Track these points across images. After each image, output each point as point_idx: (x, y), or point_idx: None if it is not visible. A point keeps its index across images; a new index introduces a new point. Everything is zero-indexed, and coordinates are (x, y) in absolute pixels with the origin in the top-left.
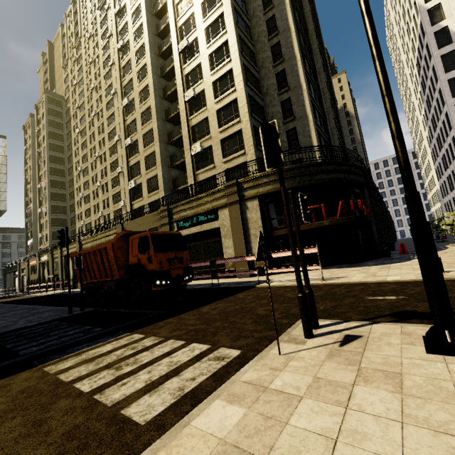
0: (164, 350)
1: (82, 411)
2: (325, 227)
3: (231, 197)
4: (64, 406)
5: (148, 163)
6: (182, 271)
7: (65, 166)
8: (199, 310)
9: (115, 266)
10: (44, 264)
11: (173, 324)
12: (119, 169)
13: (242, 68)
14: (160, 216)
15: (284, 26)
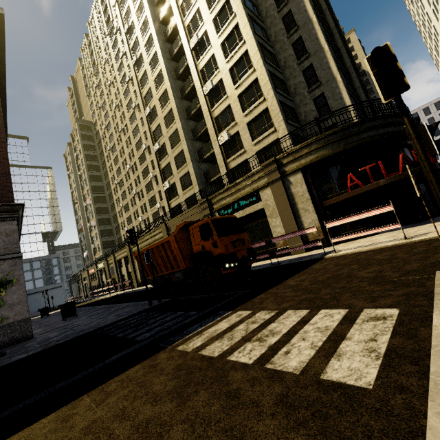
0: (293, 319)
1: (270, 380)
2: (386, 186)
3: (271, 176)
4: (241, 377)
5: (178, 162)
6: (246, 253)
7: (103, 182)
8: (285, 284)
9: (180, 257)
10: (101, 270)
11: (271, 298)
12: (150, 175)
13: (258, 46)
14: (200, 208)
15: None
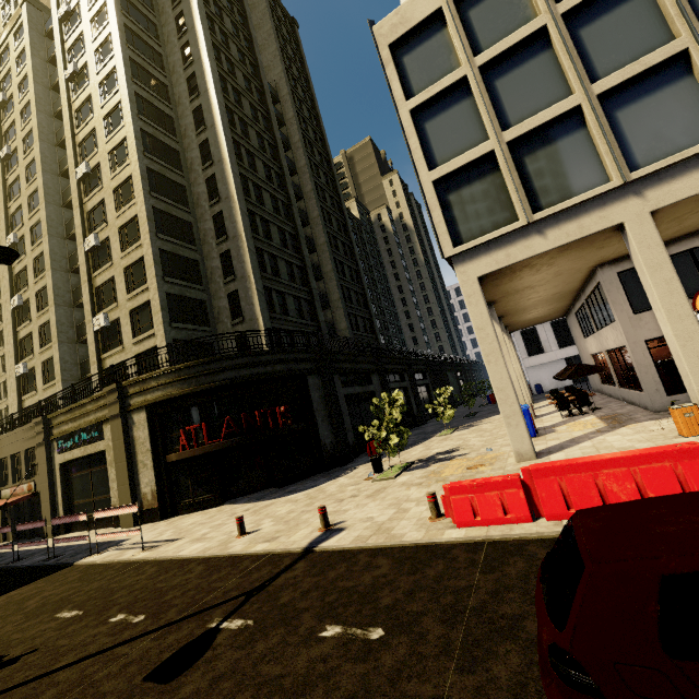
0: None
1: None
2: (211, 453)
3: (113, 409)
4: None
5: (44, 336)
6: None
7: None
8: None
9: None
10: None
11: None
12: None
13: (150, 215)
14: (33, 432)
15: (219, 156)
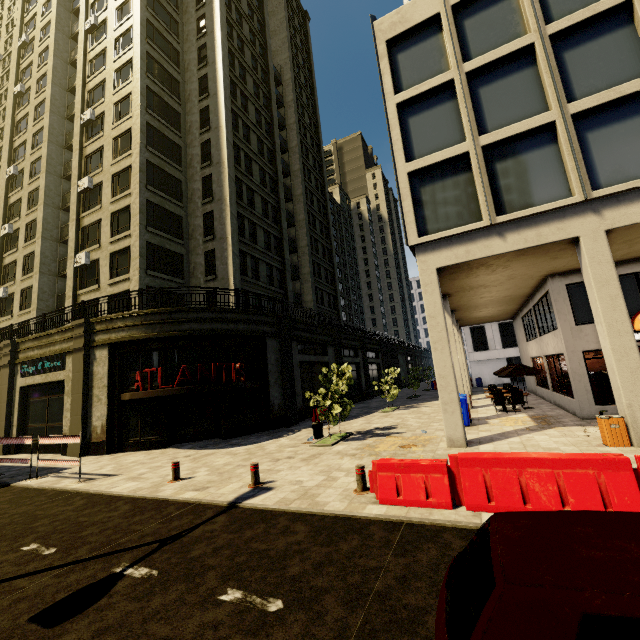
0: None
1: None
2: (163, 397)
3: (77, 342)
4: None
5: (27, 265)
6: None
7: None
8: None
9: None
10: None
11: None
12: None
13: (143, 167)
14: (0, 353)
15: (217, 123)
